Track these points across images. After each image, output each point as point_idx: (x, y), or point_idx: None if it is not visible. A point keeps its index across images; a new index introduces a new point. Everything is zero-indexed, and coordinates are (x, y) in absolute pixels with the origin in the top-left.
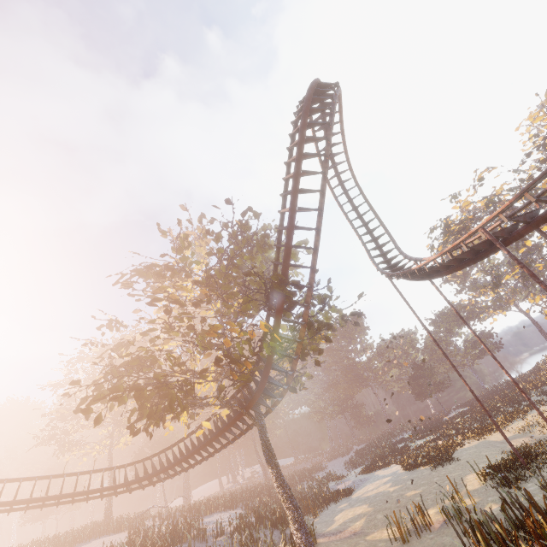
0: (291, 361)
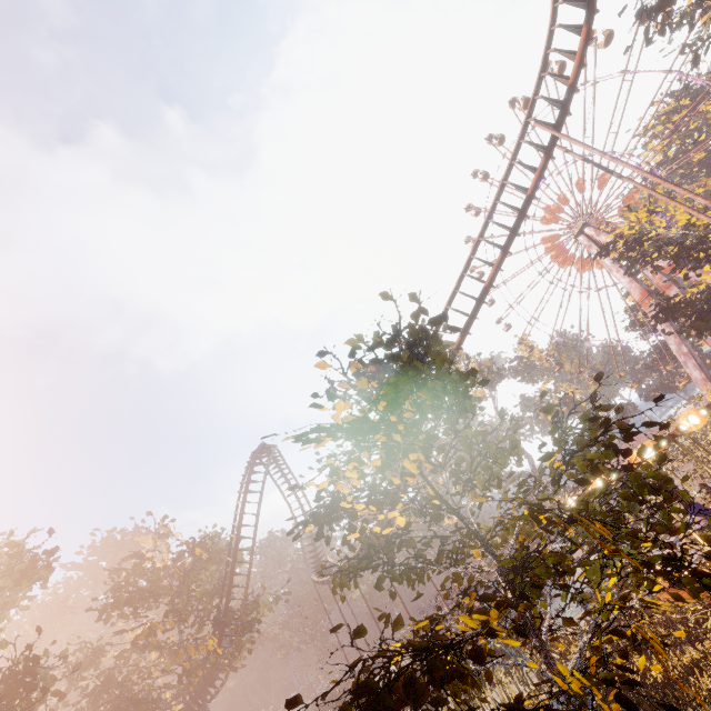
0: (231, 655)
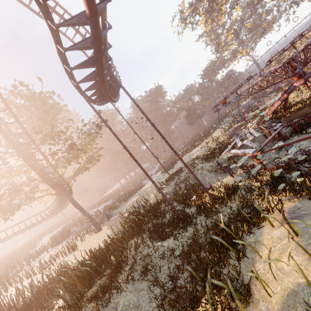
0: (63, 167)
